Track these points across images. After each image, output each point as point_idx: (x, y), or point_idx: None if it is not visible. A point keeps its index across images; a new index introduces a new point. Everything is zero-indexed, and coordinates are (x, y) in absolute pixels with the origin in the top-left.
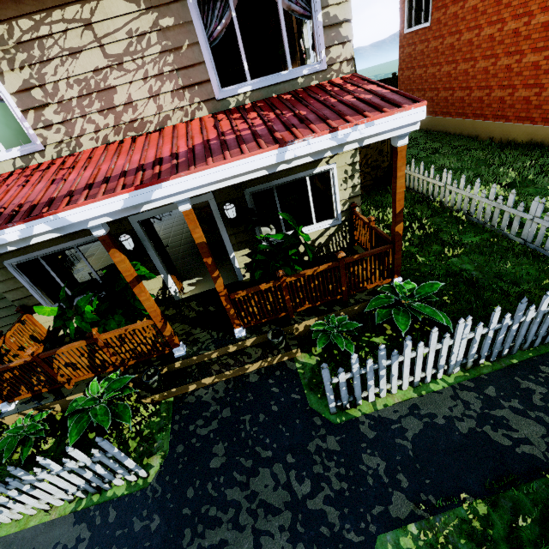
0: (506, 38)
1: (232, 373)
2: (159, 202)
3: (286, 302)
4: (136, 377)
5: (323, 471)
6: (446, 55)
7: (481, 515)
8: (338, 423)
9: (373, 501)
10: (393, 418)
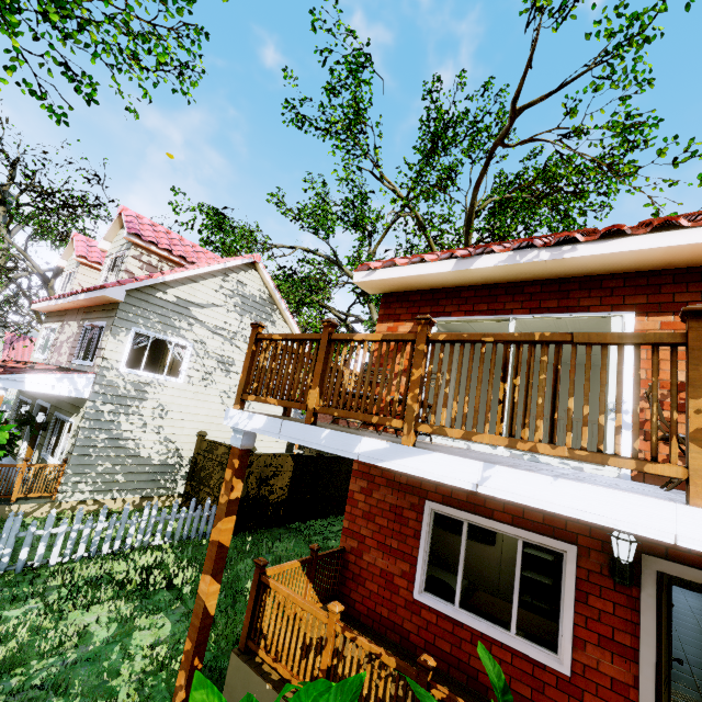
0: None
1: None
2: None
3: None
4: None
5: None
6: None
7: None
8: None
9: None
10: None
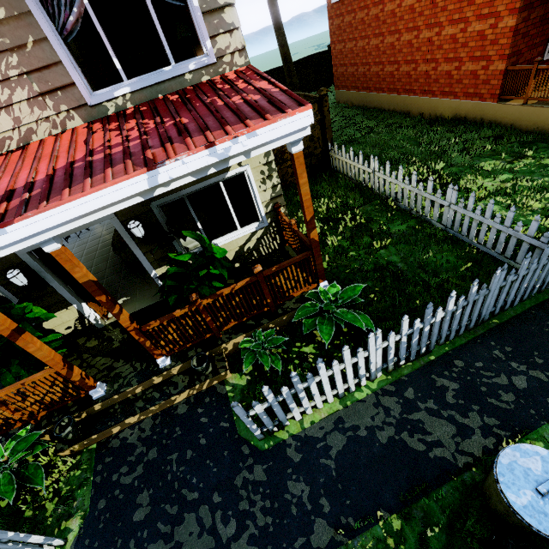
0: (425, 9)
1: (159, 407)
2: (12, 247)
3: (208, 324)
4: (51, 429)
5: (249, 507)
6: (373, 27)
7: (395, 531)
8: (266, 449)
9: (296, 533)
10: (319, 436)
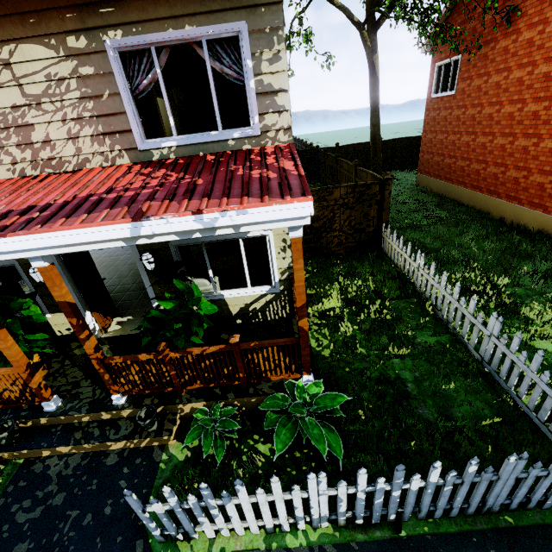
0: (525, 119)
1: (93, 447)
2: (3, 256)
3: (171, 377)
4: None
5: None
6: (467, 125)
7: None
8: None
9: None
10: None
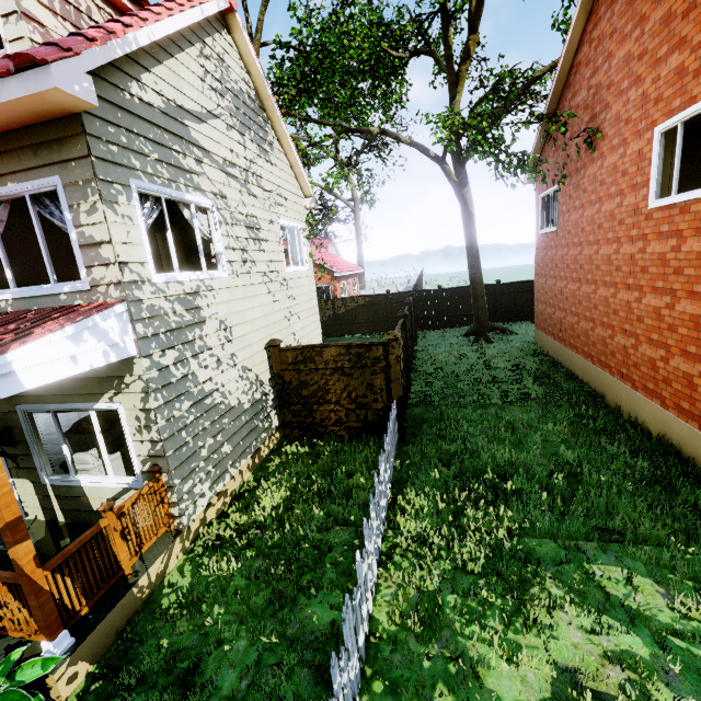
0: (623, 263)
1: None
2: None
3: None
4: None
5: None
6: (571, 269)
7: None
8: None
9: None
10: None
